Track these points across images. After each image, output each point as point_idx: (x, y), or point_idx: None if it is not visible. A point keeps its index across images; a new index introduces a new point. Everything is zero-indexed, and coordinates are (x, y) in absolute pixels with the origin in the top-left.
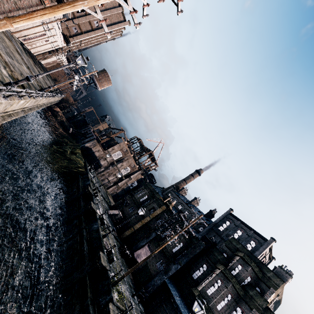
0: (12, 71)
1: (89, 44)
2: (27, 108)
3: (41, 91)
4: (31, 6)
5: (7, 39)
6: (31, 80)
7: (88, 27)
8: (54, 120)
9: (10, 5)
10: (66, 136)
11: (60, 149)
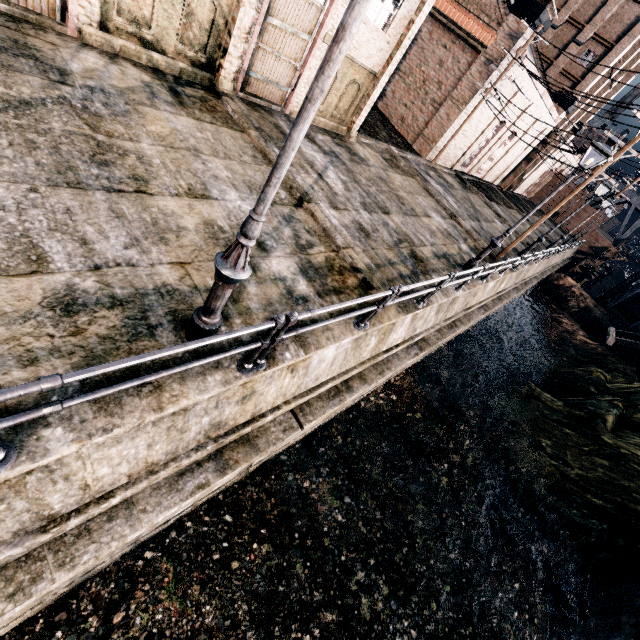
0: (338, 248)
1: (639, 65)
2: (408, 341)
3: (471, 264)
4: (458, 81)
5: (405, 176)
6: (229, 269)
7: (629, 14)
8: (558, 313)
9: (426, 113)
10: (599, 352)
11: (576, 410)
